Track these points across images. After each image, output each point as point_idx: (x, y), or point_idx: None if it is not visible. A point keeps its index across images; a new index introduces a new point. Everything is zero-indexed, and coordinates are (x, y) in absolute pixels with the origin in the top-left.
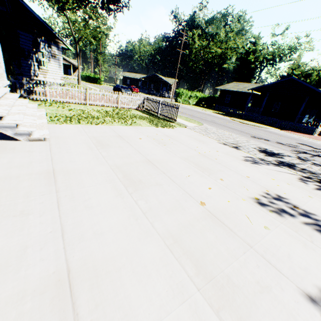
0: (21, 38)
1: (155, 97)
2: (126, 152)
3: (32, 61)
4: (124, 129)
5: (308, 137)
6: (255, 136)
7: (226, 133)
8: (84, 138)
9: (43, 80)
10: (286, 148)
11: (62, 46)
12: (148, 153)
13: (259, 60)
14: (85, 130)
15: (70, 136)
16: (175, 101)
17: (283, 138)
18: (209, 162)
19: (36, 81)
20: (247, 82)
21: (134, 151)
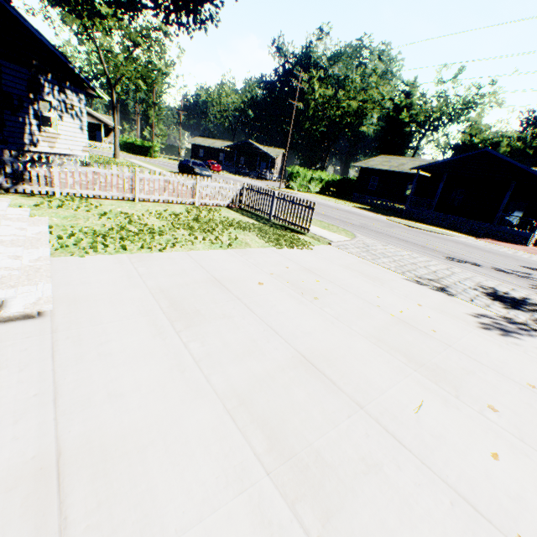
0: (5, 75)
1: (250, 180)
2: (245, 333)
3: (27, 117)
4: (219, 259)
5: (524, 251)
6: (451, 255)
7: (403, 252)
8: (138, 296)
9: (48, 152)
10: (518, 281)
11: (87, 91)
12: (293, 331)
13: (418, 120)
14: (139, 268)
15: (105, 293)
16: (285, 187)
17: (494, 257)
18: (427, 343)
19: (32, 157)
20: (399, 155)
21: (262, 328)
